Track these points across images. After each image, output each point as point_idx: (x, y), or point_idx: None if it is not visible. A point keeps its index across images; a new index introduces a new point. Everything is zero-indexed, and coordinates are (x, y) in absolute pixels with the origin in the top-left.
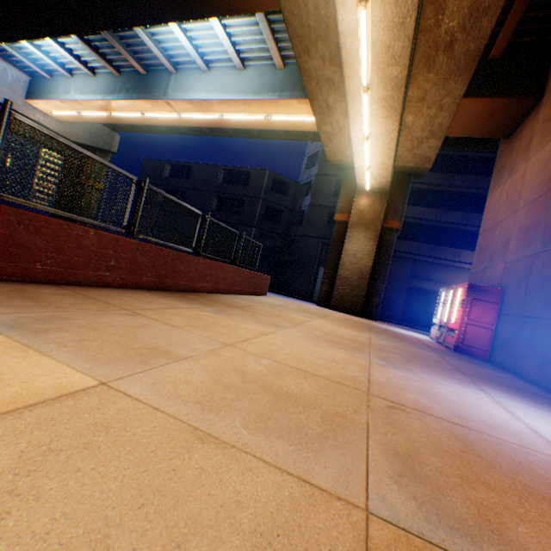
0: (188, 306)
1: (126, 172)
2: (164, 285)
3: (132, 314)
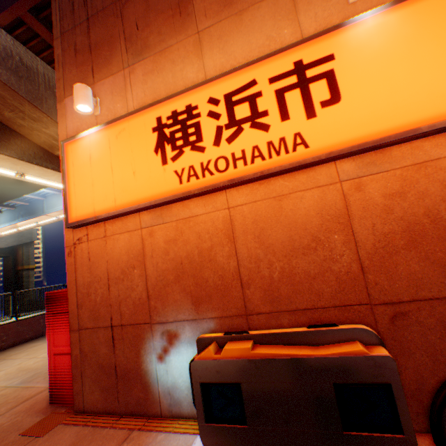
0: (44, 342)
1: (4, 293)
2: (43, 333)
3: (2, 360)
